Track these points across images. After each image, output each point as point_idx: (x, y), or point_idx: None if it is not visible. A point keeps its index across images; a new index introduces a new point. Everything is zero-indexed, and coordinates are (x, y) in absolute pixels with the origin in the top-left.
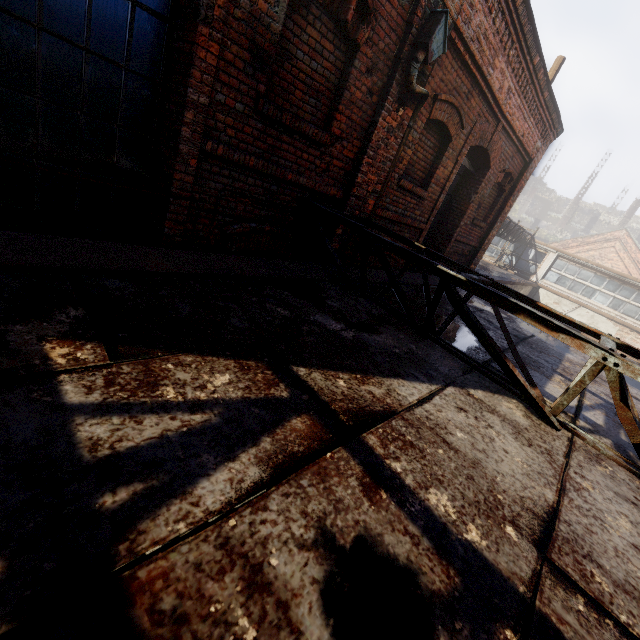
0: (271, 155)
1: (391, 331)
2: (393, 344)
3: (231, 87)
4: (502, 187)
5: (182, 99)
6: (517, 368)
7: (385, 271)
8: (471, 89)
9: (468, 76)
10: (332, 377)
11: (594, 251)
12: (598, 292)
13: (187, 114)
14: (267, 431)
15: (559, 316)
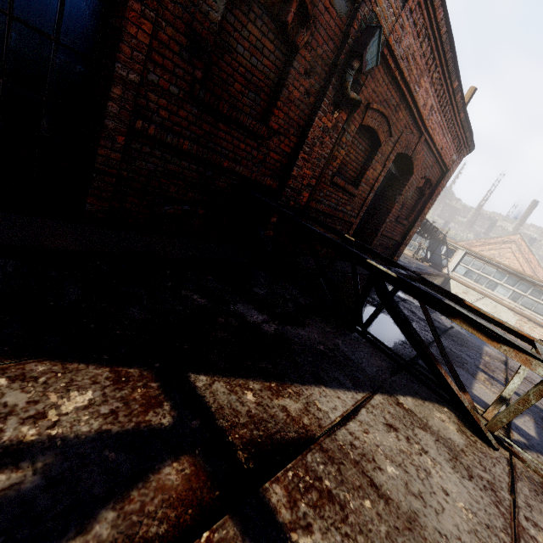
0: (207, 141)
1: (317, 323)
2: (318, 339)
3: (165, 69)
4: (422, 191)
5: (110, 74)
6: (443, 365)
7: (314, 261)
8: (399, 103)
9: (397, 91)
10: (239, 388)
11: (494, 250)
12: (500, 285)
13: (114, 89)
14: (115, 496)
15: (487, 317)
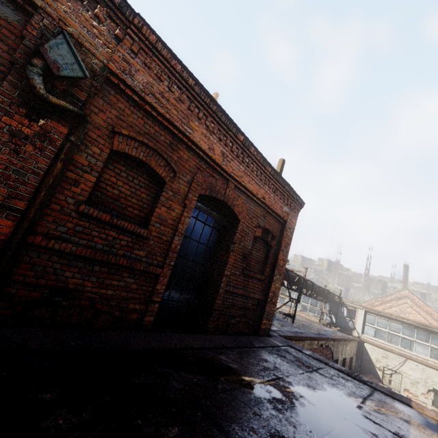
0: None
1: None
2: None
3: None
4: (268, 242)
5: None
6: None
7: None
8: (174, 142)
9: (164, 129)
10: None
11: (394, 307)
12: (414, 342)
13: None
14: None
15: None
